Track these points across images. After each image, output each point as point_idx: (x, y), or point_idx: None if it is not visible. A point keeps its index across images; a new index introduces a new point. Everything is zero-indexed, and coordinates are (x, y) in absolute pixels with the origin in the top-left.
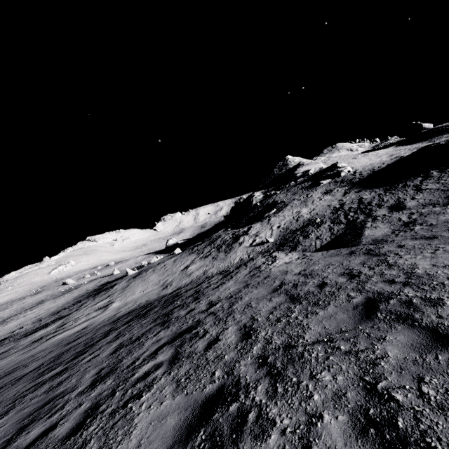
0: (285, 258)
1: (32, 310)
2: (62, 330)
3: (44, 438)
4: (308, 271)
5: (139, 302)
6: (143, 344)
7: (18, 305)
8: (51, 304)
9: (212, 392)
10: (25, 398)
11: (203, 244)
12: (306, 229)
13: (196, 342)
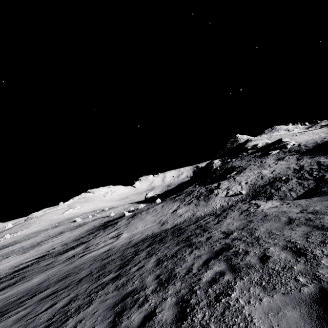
0: (267, 204)
1: (57, 237)
2: (89, 251)
3: (151, 321)
4: (310, 210)
5: (146, 234)
6: (184, 259)
7: (44, 234)
8: (70, 234)
9: (314, 293)
10: (98, 293)
11: (182, 195)
12: (274, 184)
13: (244, 257)
